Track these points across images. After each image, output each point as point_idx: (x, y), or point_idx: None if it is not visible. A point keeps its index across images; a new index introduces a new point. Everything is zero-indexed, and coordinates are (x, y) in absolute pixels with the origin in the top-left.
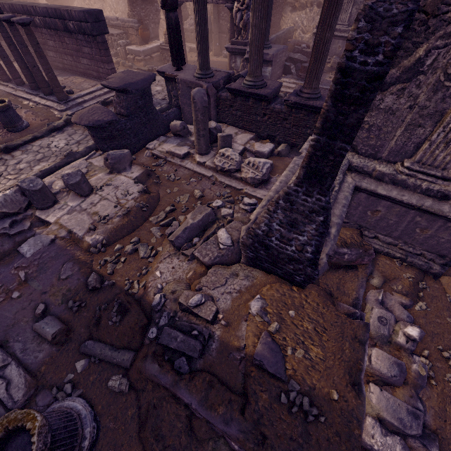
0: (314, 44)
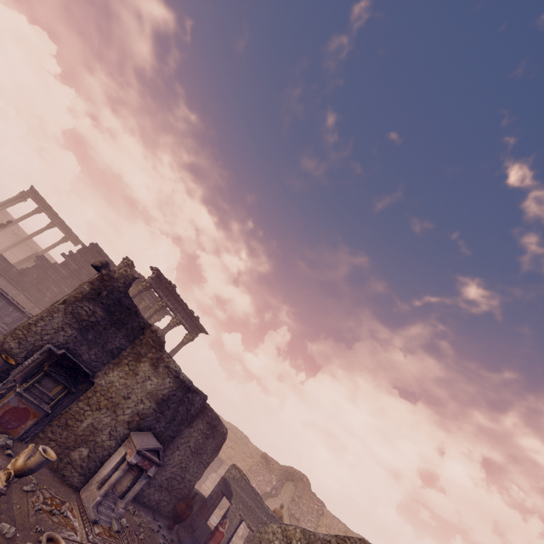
0: (10, 246)
